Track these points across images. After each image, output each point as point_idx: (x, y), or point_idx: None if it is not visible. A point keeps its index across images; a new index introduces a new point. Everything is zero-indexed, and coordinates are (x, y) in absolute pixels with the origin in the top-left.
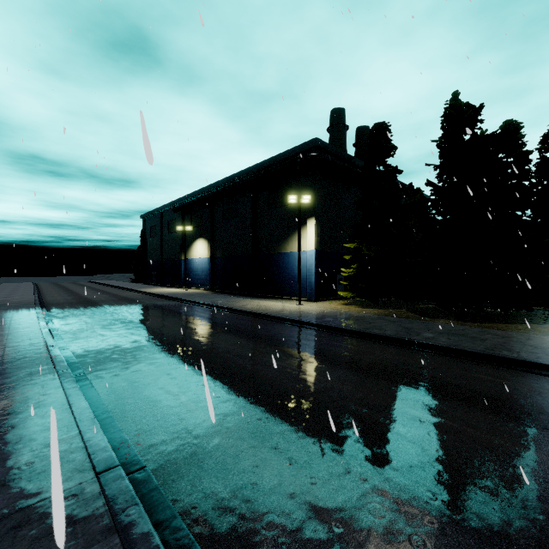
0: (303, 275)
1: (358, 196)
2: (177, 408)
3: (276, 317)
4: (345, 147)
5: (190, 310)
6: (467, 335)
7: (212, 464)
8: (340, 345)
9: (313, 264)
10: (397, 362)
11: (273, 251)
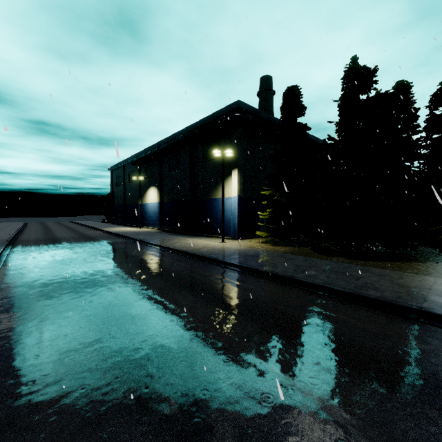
0: (229, 218)
1: (274, 150)
2: (30, 347)
3: (193, 254)
4: (271, 109)
5: (128, 247)
6: (347, 273)
7: (2, 417)
8: (230, 281)
9: (236, 208)
10: (269, 299)
11: (206, 197)
